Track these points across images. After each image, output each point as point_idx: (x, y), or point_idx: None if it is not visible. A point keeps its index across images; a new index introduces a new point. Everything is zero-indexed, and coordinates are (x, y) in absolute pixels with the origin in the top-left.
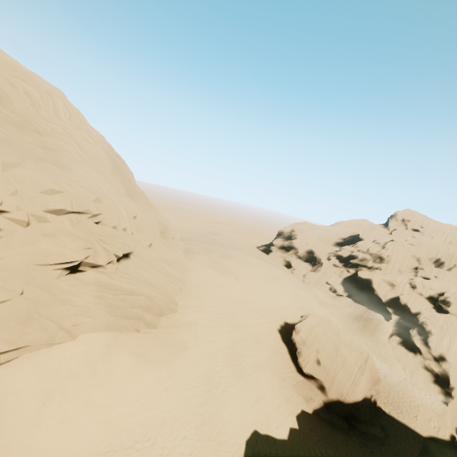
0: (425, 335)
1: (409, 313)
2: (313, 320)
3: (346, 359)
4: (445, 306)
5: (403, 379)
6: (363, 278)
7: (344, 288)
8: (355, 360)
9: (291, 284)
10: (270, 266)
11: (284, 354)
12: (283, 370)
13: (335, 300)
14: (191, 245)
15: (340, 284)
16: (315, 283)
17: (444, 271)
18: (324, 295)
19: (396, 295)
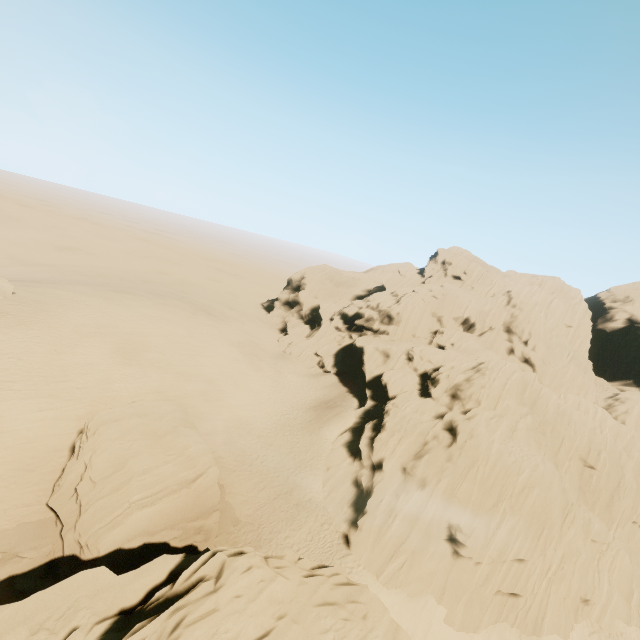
0: (379, 430)
1: (387, 398)
2: (116, 413)
3: (130, 480)
4: (431, 387)
5: (307, 500)
6: (357, 346)
7: (335, 361)
8: (157, 480)
9: (237, 355)
10: (230, 328)
11: (46, 473)
12: (4, 503)
13: (310, 380)
14: (53, 290)
15: (332, 356)
16: (298, 355)
17: (469, 337)
18: (299, 371)
19: (384, 372)
